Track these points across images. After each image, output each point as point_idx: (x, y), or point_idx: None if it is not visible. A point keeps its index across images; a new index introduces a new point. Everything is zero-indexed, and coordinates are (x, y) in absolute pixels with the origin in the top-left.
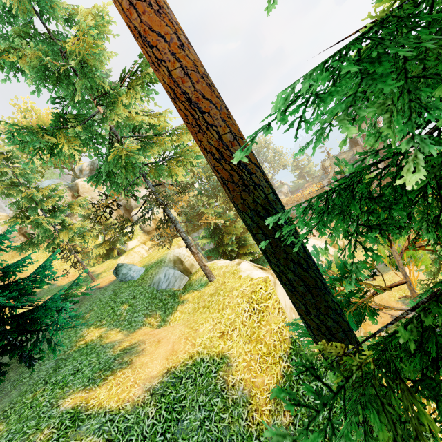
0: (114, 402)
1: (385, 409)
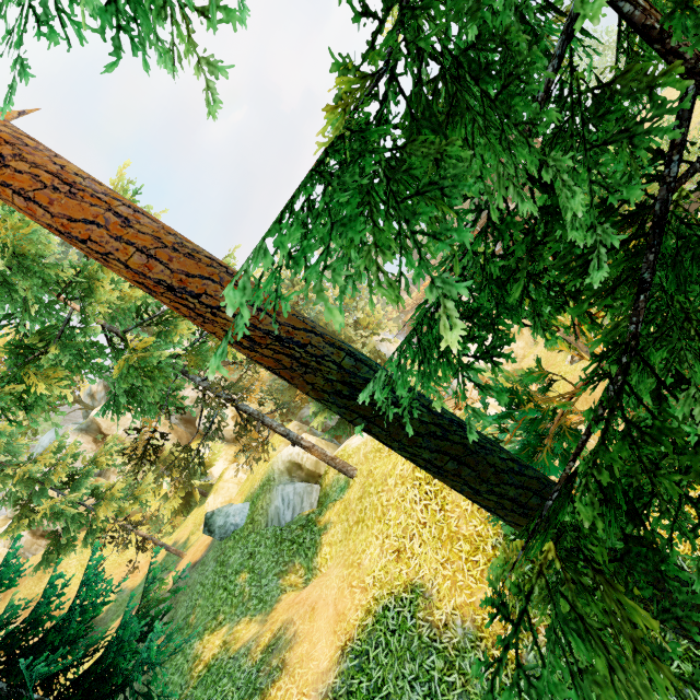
0: None
1: (587, 626)
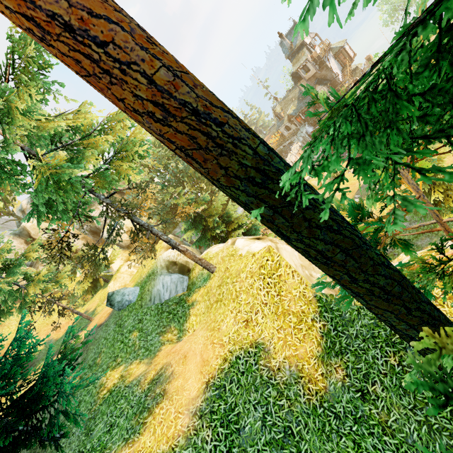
0: (164, 444)
1: None
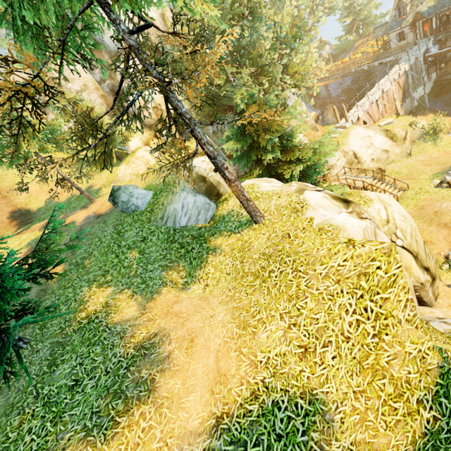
0: None
1: None
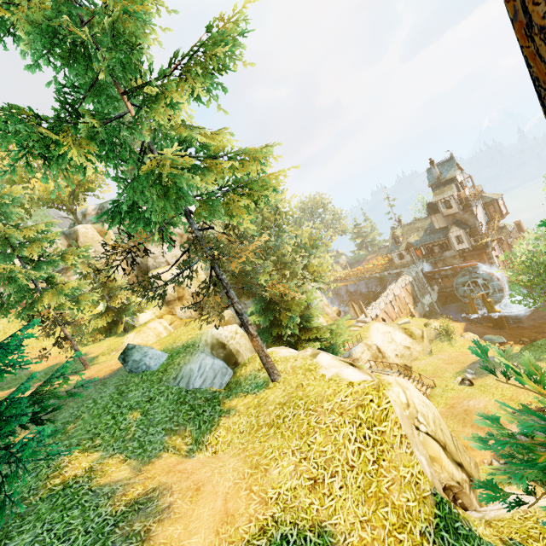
0: None
1: None
